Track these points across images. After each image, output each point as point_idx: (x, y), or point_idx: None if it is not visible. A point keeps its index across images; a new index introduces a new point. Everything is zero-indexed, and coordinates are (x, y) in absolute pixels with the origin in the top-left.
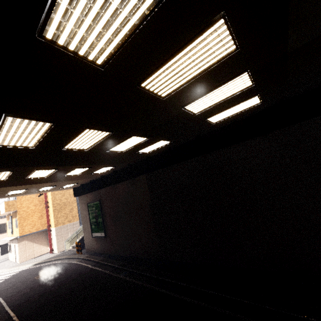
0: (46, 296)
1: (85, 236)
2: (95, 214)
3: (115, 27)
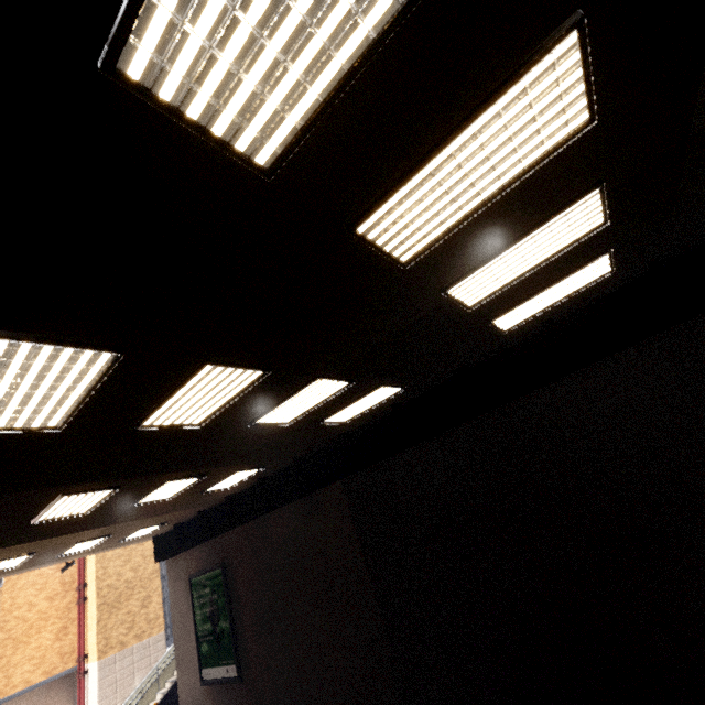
0: None
1: (180, 681)
2: (209, 609)
3: (317, 48)
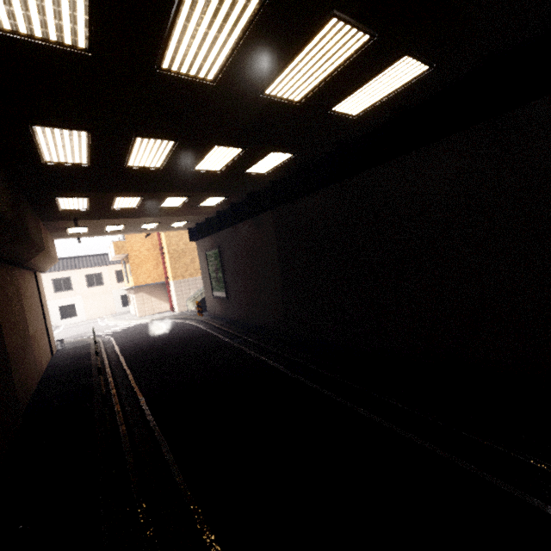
0: (153, 348)
1: (206, 295)
2: (214, 267)
3: None
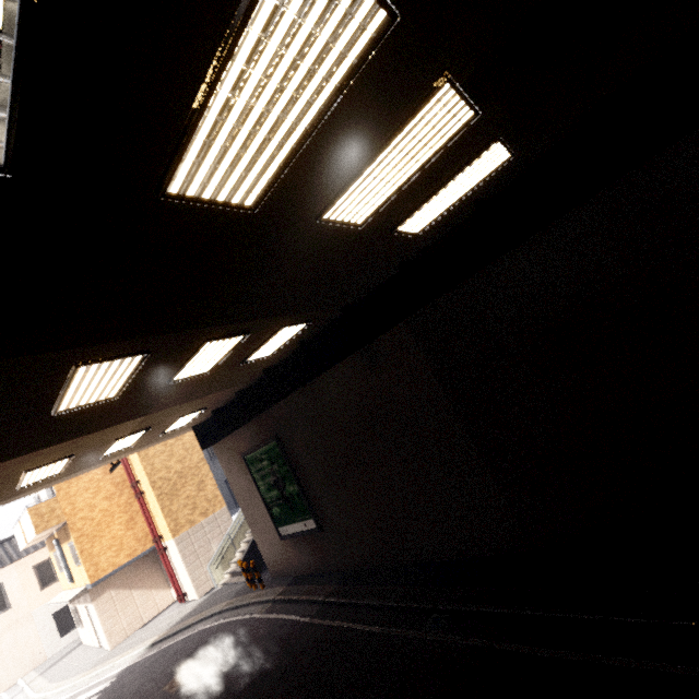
0: None
1: (258, 540)
2: (272, 479)
3: None
